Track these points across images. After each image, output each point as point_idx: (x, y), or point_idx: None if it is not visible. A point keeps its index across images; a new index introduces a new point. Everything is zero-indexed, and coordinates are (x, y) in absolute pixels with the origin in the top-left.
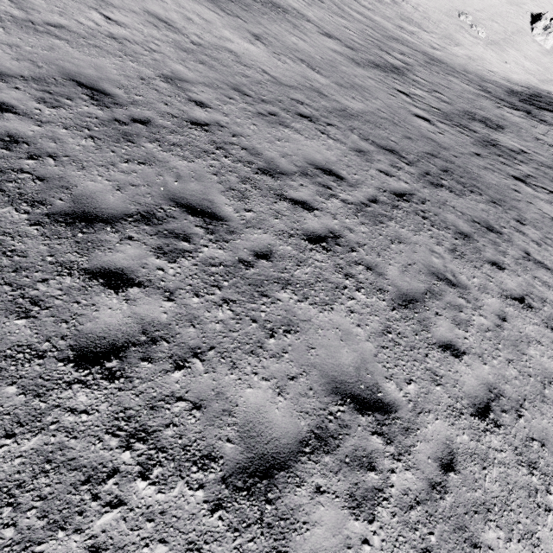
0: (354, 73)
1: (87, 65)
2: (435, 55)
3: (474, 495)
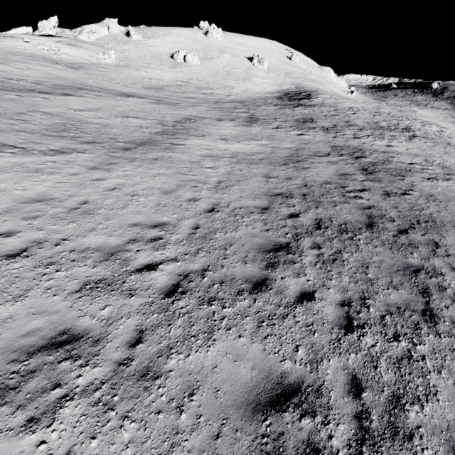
0: (258, 131)
1: (256, 188)
2: (236, 99)
3: None
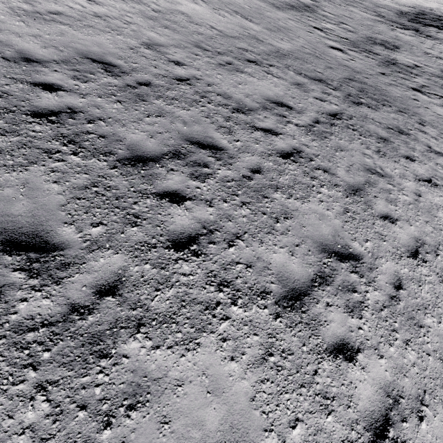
0: (277, 17)
1: (91, 43)
2: None
3: (416, 301)
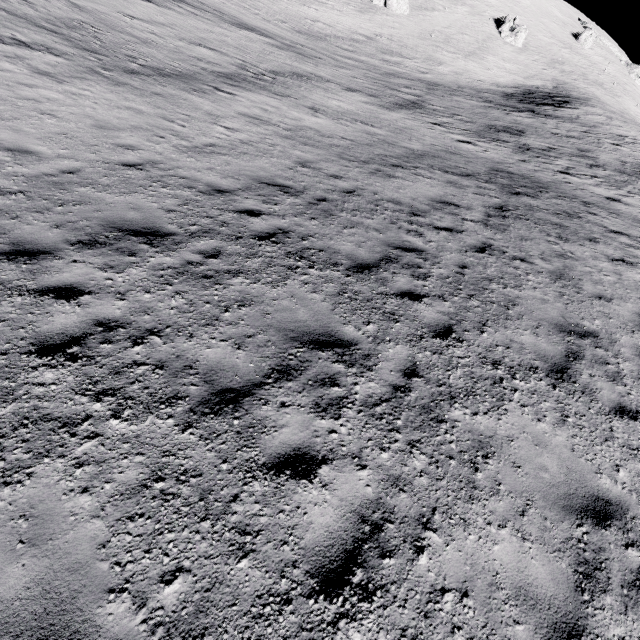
0: (393, 118)
1: (256, 169)
2: (429, 79)
3: None
